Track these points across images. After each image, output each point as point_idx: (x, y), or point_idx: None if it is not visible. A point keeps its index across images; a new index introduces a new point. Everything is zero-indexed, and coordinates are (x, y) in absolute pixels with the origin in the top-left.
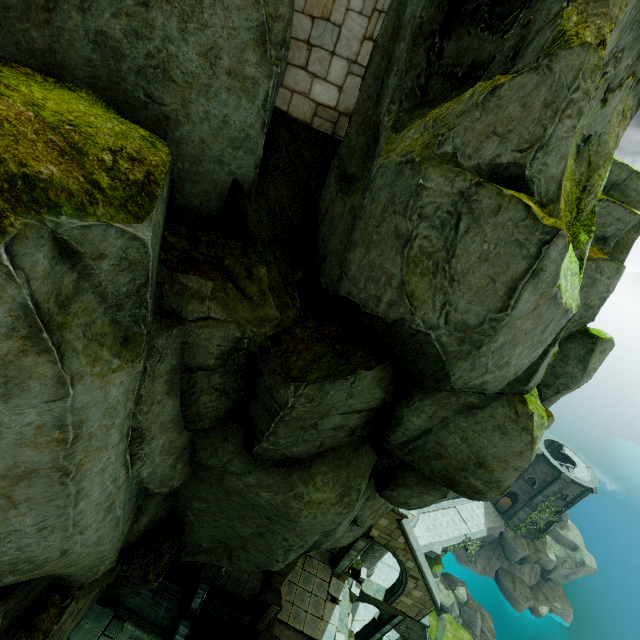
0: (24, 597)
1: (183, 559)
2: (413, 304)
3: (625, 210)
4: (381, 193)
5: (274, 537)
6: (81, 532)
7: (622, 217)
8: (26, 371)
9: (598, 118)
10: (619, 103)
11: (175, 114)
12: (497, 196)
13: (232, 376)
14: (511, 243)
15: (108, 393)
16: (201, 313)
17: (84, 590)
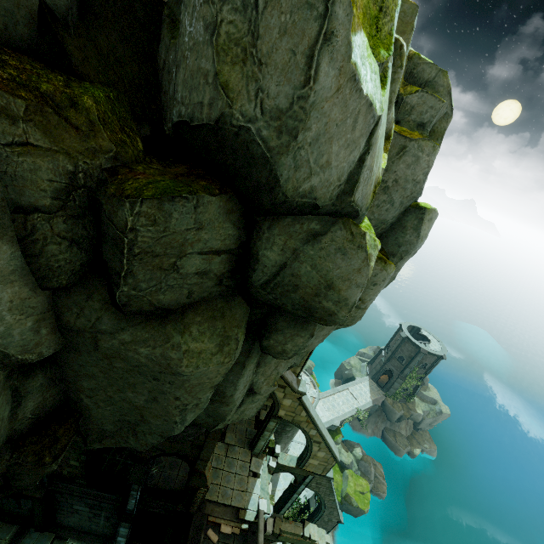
0: None
1: (90, 447)
2: (229, 96)
3: (435, 99)
4: None
5: (166, 398)
6: None
7: (434, 105)
8: None
9: None
10: None
11: None
12: None
13: (78, 222)
14: (303, 7)
15: None
16: (16, 137)
17: None
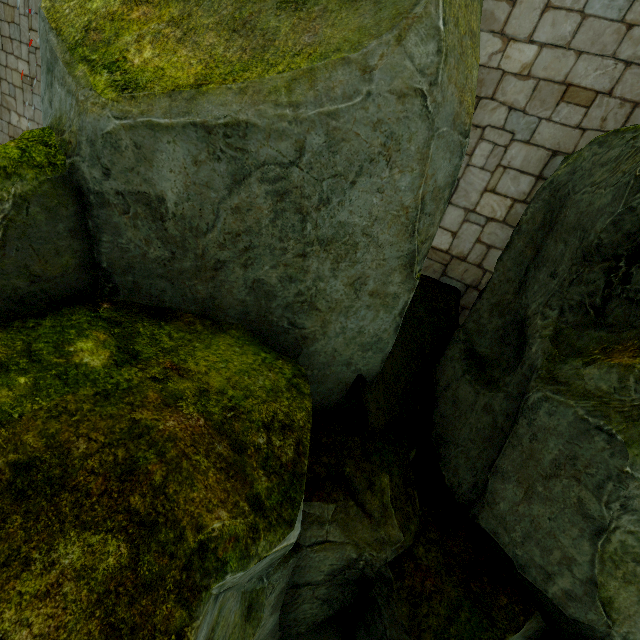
0: None
1: None
2: (610, 615)
3: None
4: (549, 438)
5: None
6: None
7: None
8: None
9: None
10: None
11: (313, 333)
12: None
13: (338, 587)
14: None
15: None
16: (319, 537)
17: None
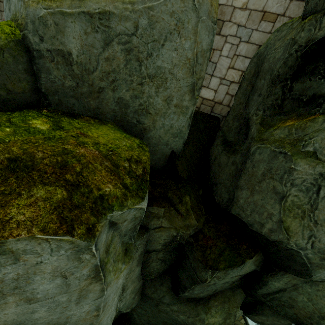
0: None
1: None
2: (288, 234)
3: None
4: (260, 164)
5: None
6: None
7: None
8: (89, 290)
9: None
10: None
11: (149, 127)
12: None
13: (168, 253)
14: None
15: (118, 283)
16: (157, 224)
17: None
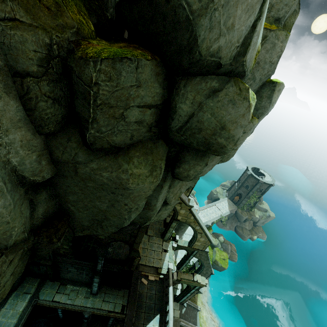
0: None
1: (76, 235)
2: None
3: None
4: None
5: (119, 204)
6: None
7: (288, 3)
8: None
9: None
10: None
11: None
12: None
13: (57, 85)
14: None
15: None
16: (6, 13)
17: (10, 250)
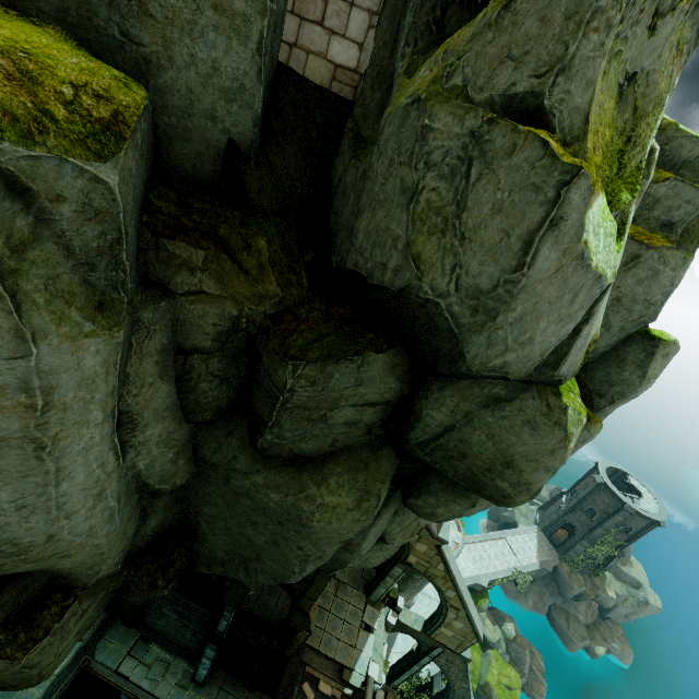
0: (21, 591)
1: (198, 570)
2: (420, 268)
3: (696, 190)
4: (388, 145)
5: (288, 545)
6: (67, 517)
7: (692, 199)
8: None
9: (645, 51)
10: (672, 33)
11: (156, 57)
12: (512, 133)
13: (232, 362)
14: (527, 188)
15: (82, 361)
16: (192, 286)
17: (88, 591)
